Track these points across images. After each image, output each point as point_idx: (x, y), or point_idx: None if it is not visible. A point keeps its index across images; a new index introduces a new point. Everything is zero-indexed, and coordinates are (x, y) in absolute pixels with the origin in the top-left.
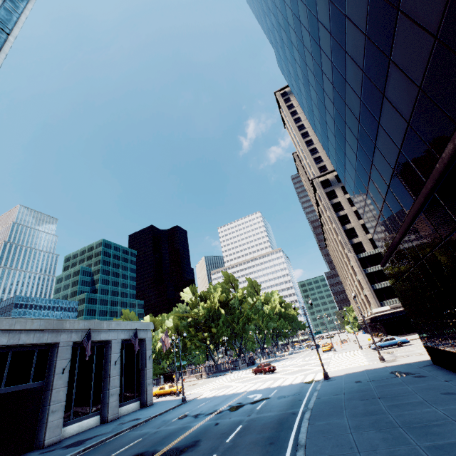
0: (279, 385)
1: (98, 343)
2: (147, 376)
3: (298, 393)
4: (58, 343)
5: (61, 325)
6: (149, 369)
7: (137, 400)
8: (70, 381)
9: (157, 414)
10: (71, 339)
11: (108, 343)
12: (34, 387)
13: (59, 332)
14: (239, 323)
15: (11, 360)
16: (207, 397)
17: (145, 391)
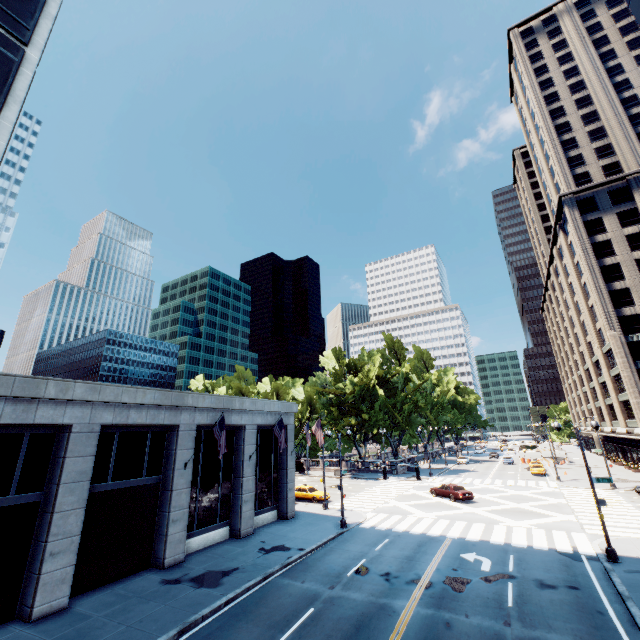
0: (507, 541)
1: (227, 427)
2: (288, 478)
3: (576, 586)
4: (178, 426)
5: (181, 401)
6: (291, 469)
7: (274, 508)
8: (192, 478)
9: (313, 547)
10: (194, 421)
11: (240, 429)
12: (148, 484)
13: (179, 409)
14: (403, 411)
15: (118, 444)
16: (380, 530)
17: (285, 498)
